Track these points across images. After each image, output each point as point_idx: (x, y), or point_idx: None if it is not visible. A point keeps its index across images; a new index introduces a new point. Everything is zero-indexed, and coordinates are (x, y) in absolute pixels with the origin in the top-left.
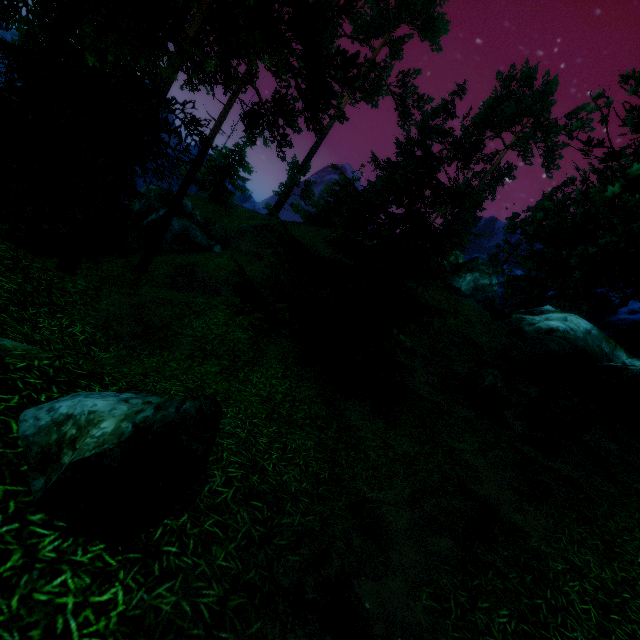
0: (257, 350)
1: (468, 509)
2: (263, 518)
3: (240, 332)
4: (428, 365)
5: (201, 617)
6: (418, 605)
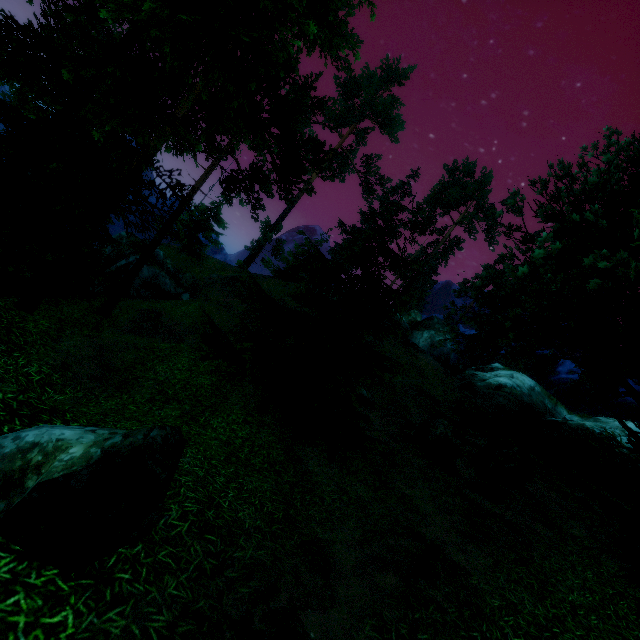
0: (219, 396)
1: (414, 549)
2: (216, 551)
3: (203, 378)
4: (386, 415)
5: (150, 639)
6: (361, 635)
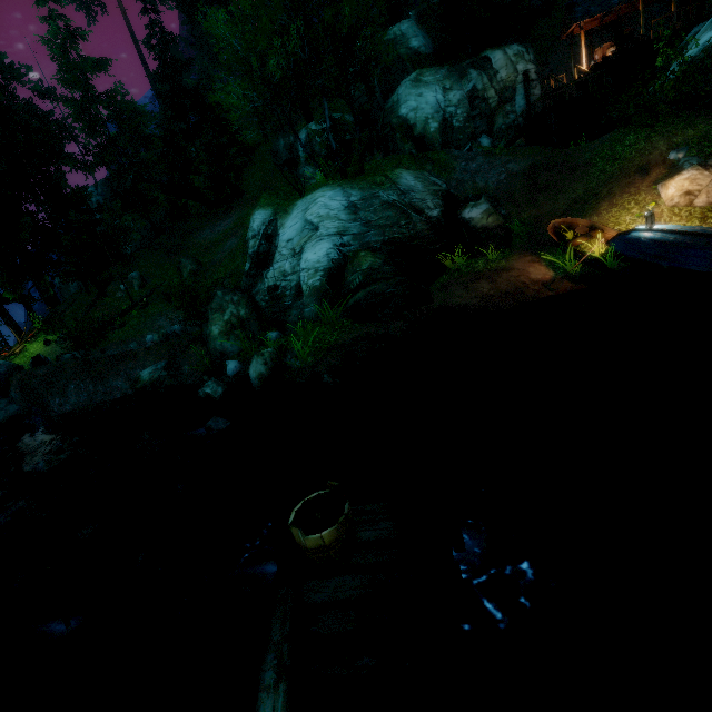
0: None
1: None
2: None
3: None
4: None
5: None
6: None
